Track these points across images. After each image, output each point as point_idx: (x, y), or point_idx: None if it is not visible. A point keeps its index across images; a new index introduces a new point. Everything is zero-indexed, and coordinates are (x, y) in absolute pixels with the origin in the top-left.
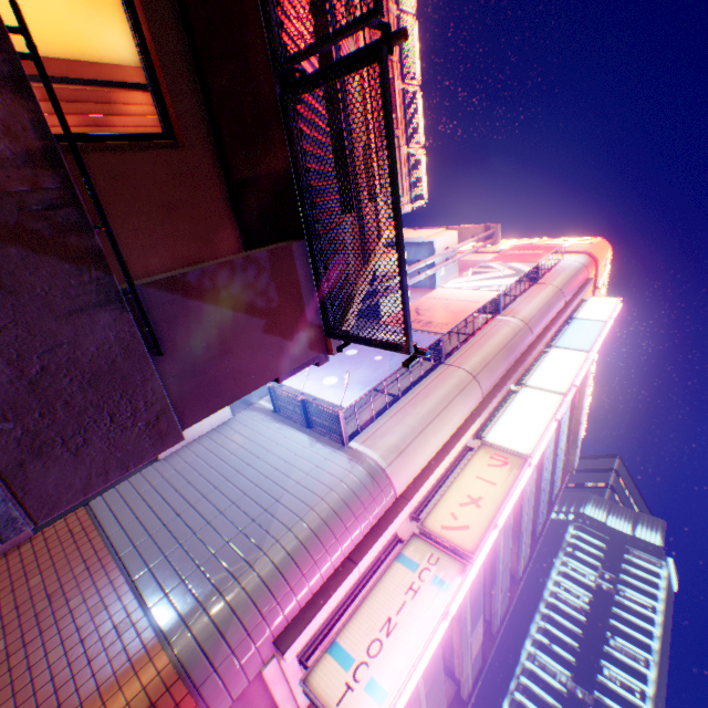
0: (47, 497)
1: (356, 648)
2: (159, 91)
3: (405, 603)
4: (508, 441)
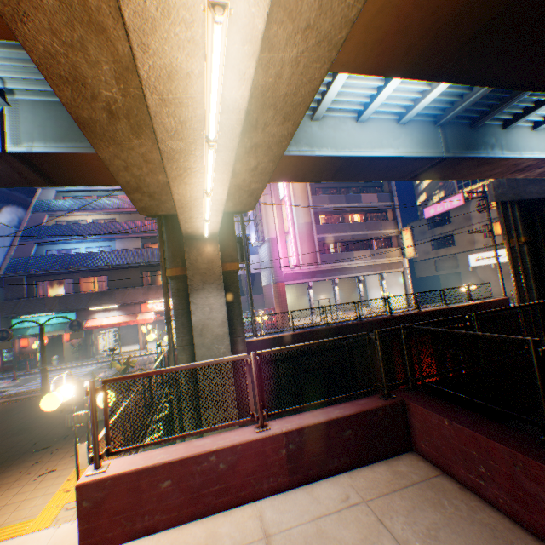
0: None
1: (290, 260)
2: None
3: (289, 248)
4: (282, 196)
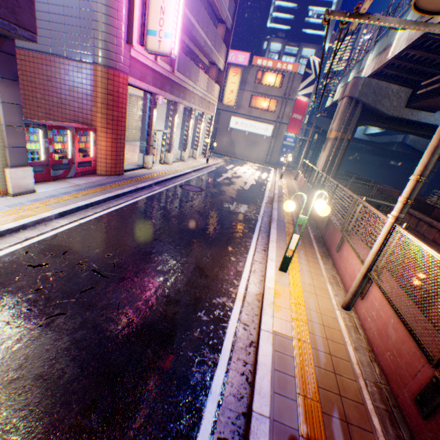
0: (31, 26)
1: (156, 29)
2: None
3: None
4: None
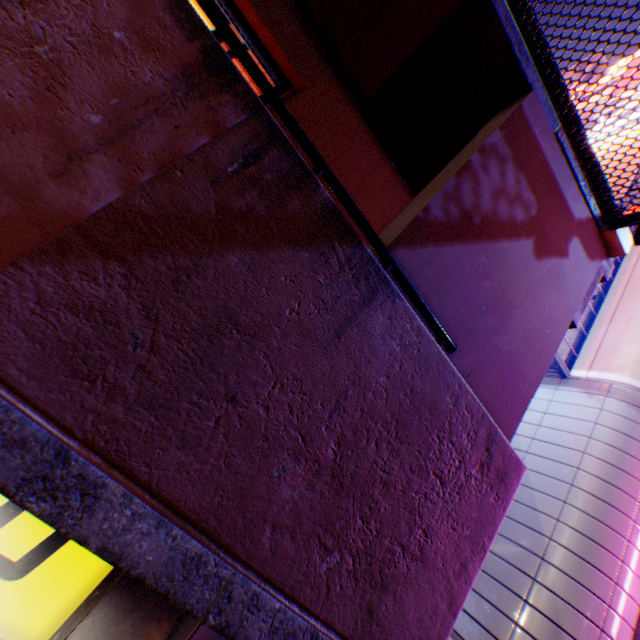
0: None
1: None
2: (254, 38)
3: None
4: None
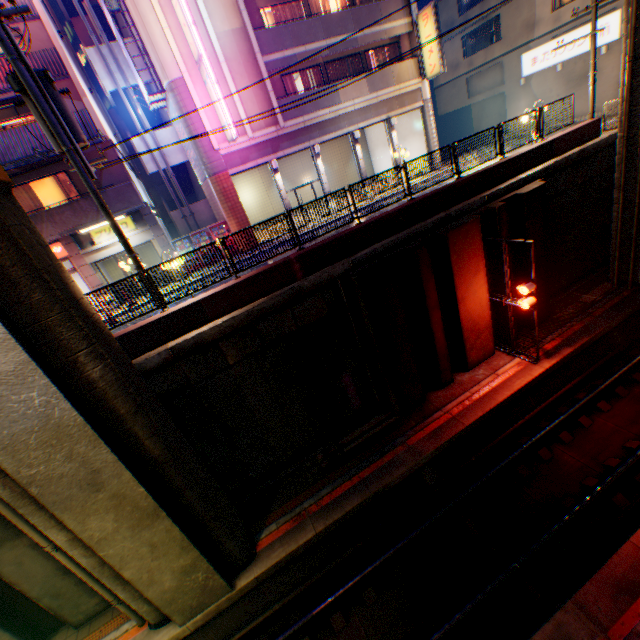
0: (139, 202)
1: (223, 124)
2: (57, 175)
3: (214, 98)
4: None
